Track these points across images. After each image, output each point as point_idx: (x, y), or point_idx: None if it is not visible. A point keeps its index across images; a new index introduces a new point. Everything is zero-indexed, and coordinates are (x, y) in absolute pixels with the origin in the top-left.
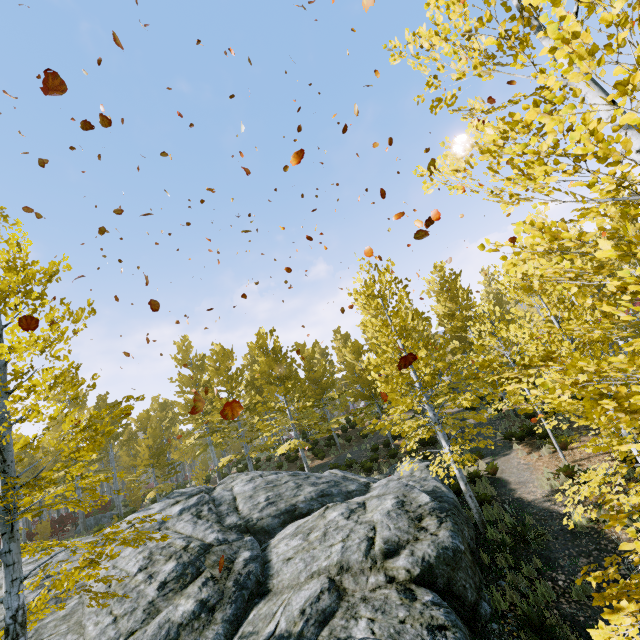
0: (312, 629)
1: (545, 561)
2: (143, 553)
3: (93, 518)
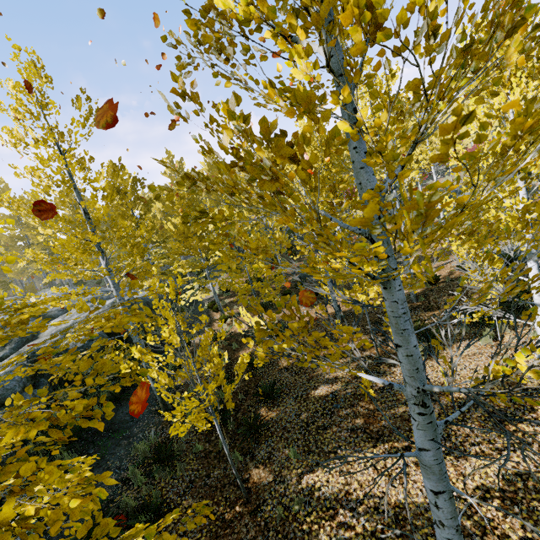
0: None
1: None
2: None
3: None
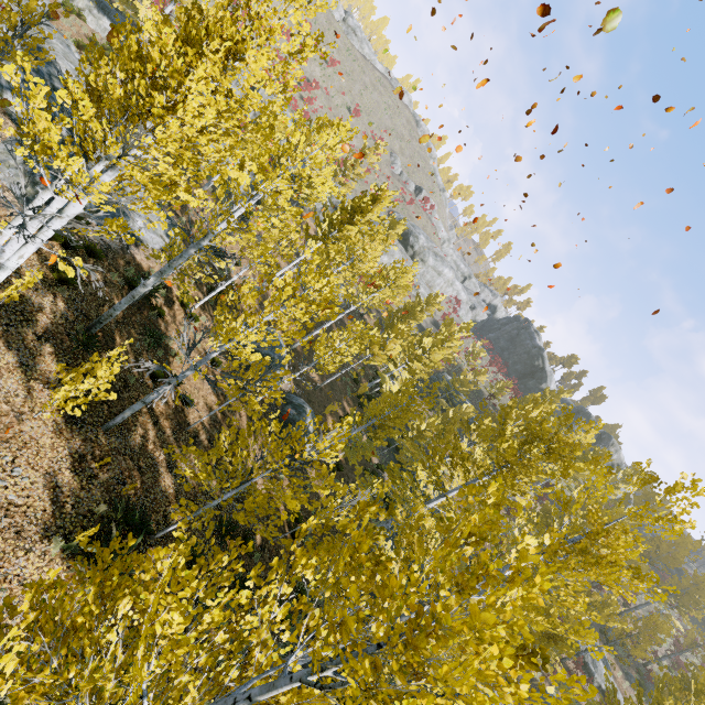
0: None
1: None
2: None
3: None
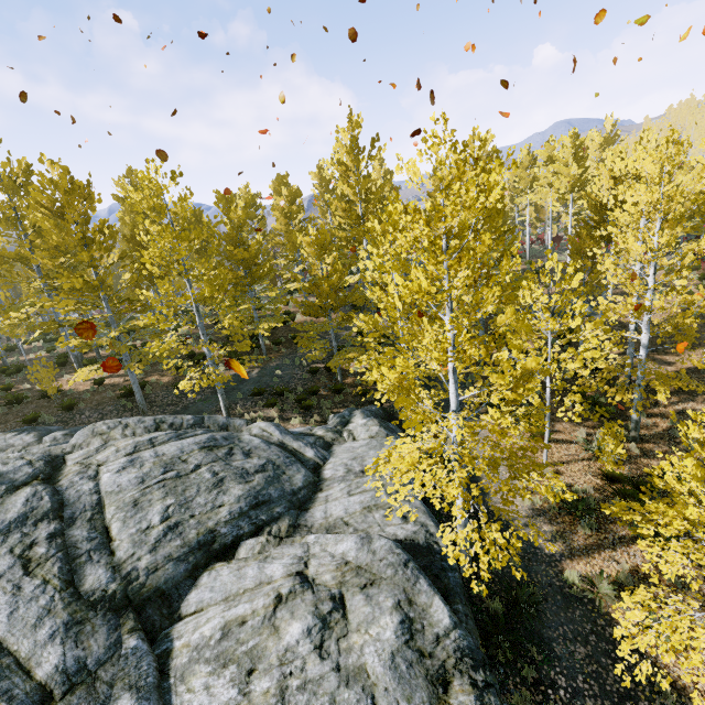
0: None
1: (538, 642)
2: None
3: None
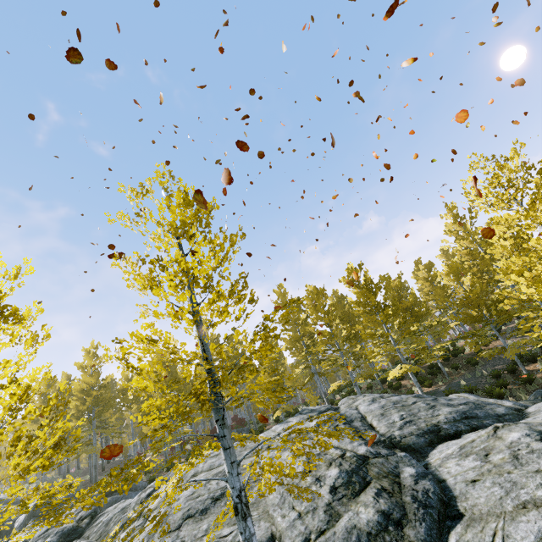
0: None
1: None
2: (301, 458)
3: (236, 430)
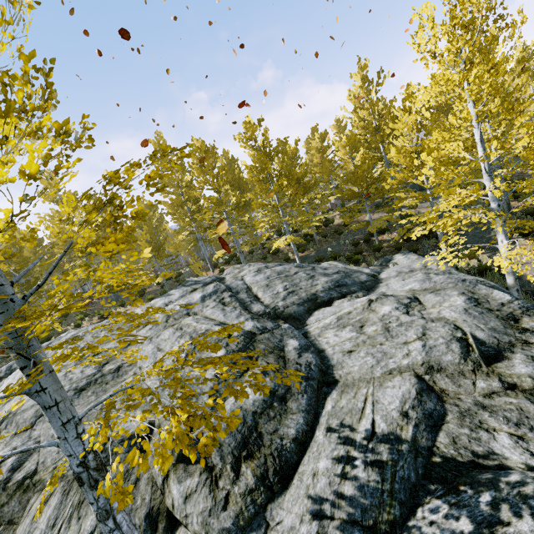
0: (425, 435)
1: None
2: (184, 338)
3: (113, 295)
